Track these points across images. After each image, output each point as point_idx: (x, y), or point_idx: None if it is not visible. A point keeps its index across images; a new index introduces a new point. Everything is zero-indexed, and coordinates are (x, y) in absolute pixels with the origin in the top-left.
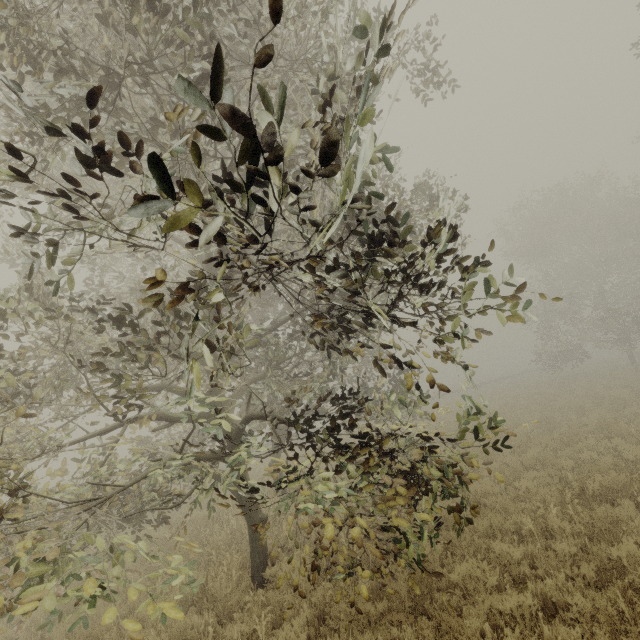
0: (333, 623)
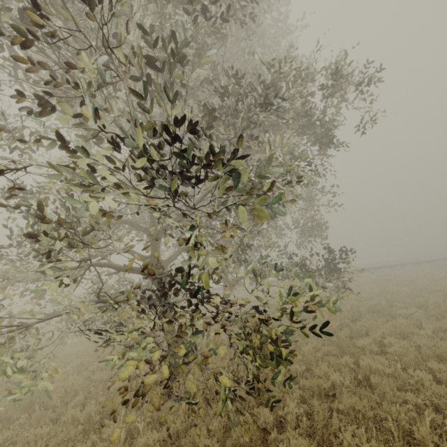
0: (183, 442)
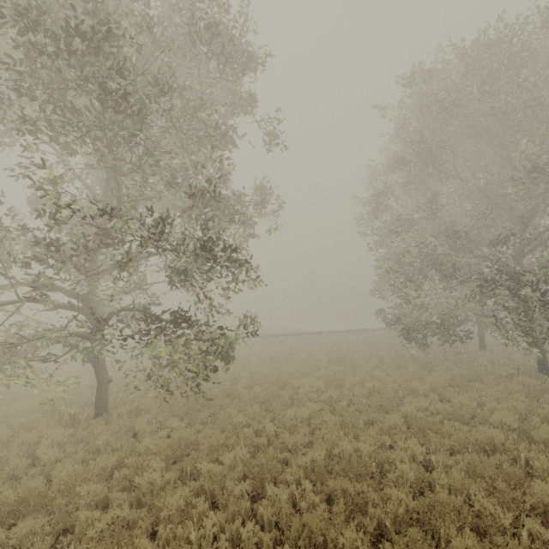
0: None
